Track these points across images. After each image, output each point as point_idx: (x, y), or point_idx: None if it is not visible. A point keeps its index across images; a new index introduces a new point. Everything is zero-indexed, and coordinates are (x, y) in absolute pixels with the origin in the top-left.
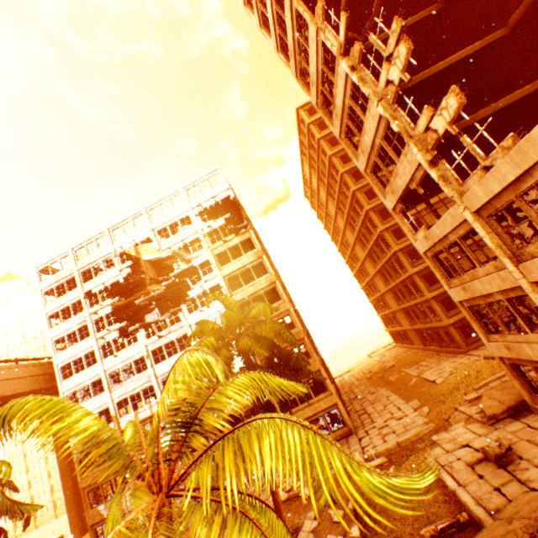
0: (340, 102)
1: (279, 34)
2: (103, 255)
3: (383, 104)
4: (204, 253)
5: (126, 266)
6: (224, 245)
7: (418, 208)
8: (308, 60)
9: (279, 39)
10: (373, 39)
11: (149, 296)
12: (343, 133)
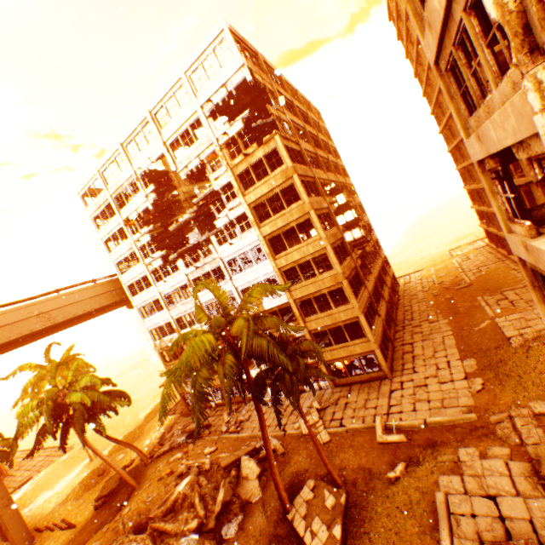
0: None
1: None
2: (127, 179)
3: None
4: (224, 173)
5: (150, 191)
6: (245, 161)
7: None
8: None
9: None
10: None
11: (180, 222)
12: None
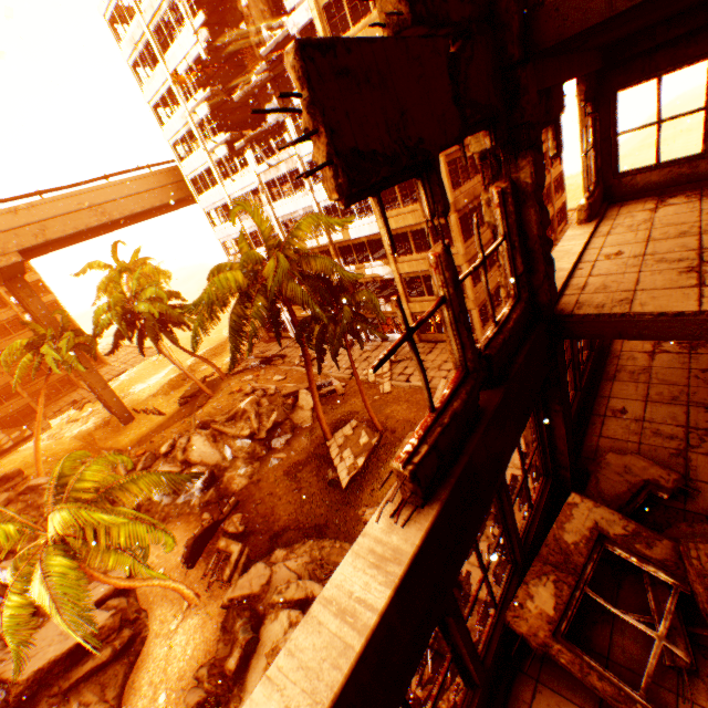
0: None
1: None
2: None
3: None
4: (303, 1)
5: (199, 24)
6: None
7: None
8: None
9: None
10: None
11: (248, 88)
12: None
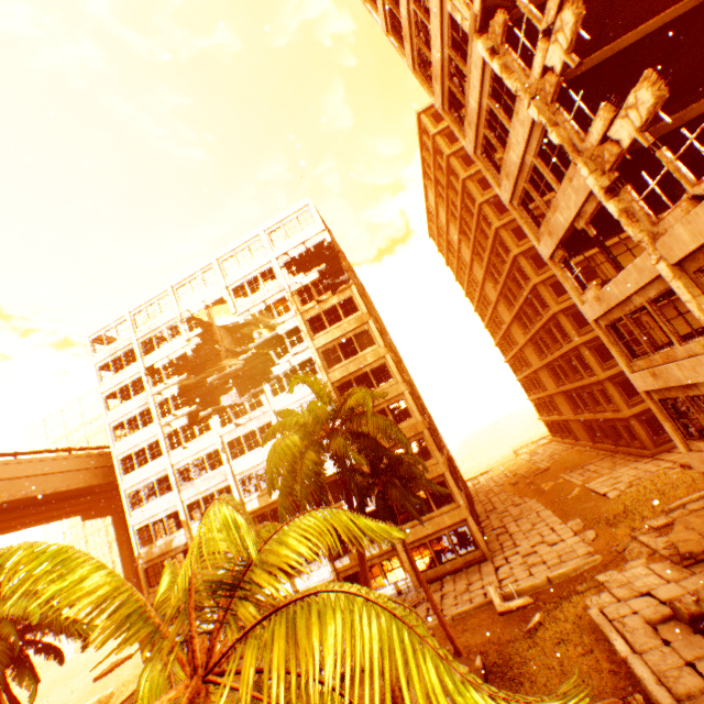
0: (474, 103)
1: (389, 8)
2: (167, 321)
3: (538, 104)
4: (292, 317)
5: (195, 334)
6: (318, 306)
7: (590, 251)
8: (430, 43)
9: (389, 14)
10: (524, 3)
11: (223, 373)
12: (479, 148)
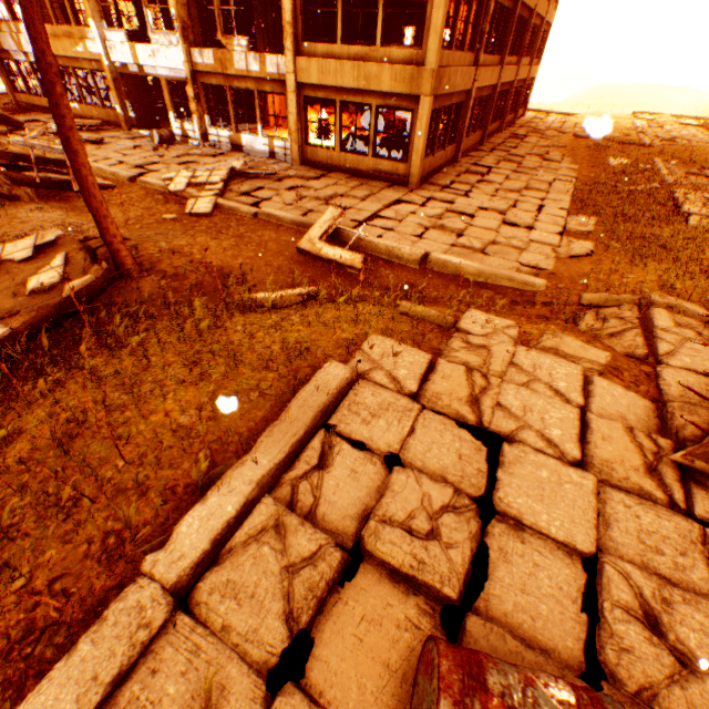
0: None
1: None
2: None
3: None
4: None
5: None
6: None
7: None
8: None
9: None
10: None
11: None
12: None
